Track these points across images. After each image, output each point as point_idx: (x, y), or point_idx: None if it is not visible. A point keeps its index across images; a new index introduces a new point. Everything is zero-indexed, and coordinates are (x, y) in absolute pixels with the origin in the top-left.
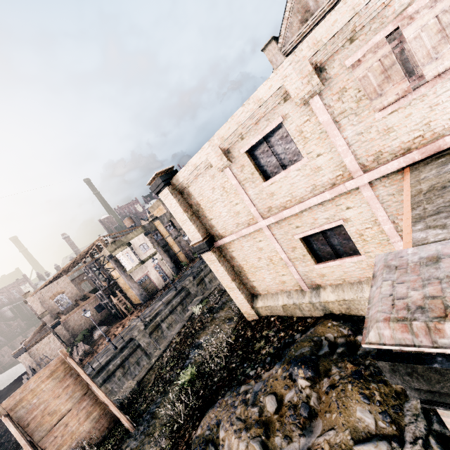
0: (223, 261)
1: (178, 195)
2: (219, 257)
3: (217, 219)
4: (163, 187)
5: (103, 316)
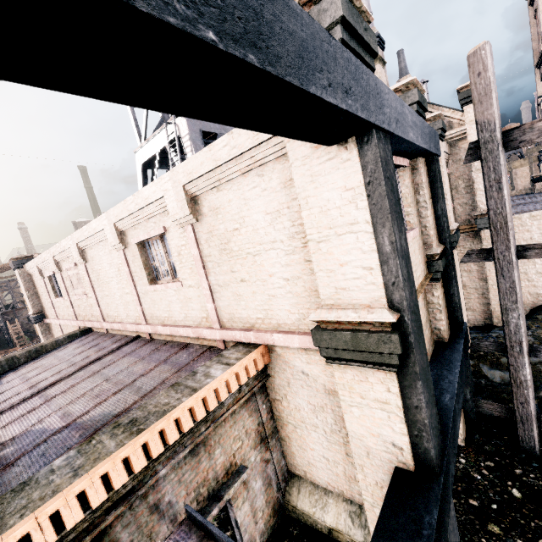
0: (47, 334)
1: (27, 277)
2: (44, 330)
3: (45, 305)
4: (15, 268)
5: (1, 337)
